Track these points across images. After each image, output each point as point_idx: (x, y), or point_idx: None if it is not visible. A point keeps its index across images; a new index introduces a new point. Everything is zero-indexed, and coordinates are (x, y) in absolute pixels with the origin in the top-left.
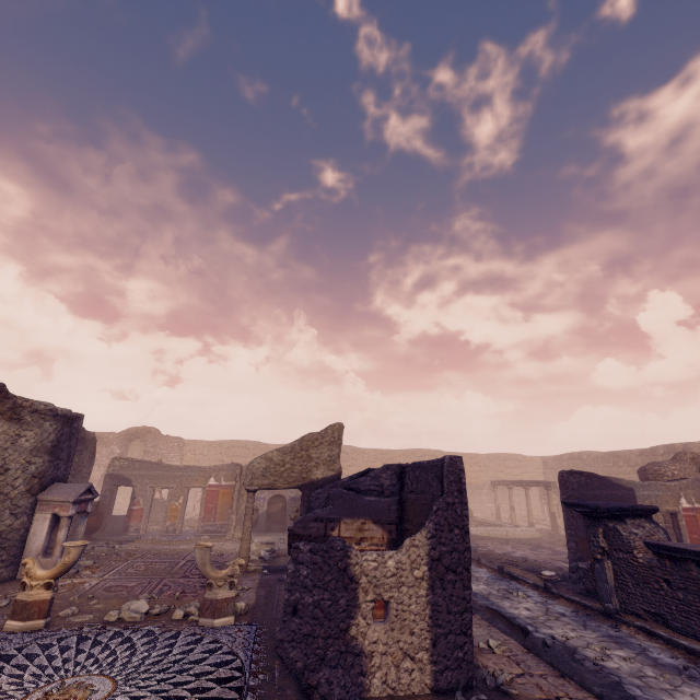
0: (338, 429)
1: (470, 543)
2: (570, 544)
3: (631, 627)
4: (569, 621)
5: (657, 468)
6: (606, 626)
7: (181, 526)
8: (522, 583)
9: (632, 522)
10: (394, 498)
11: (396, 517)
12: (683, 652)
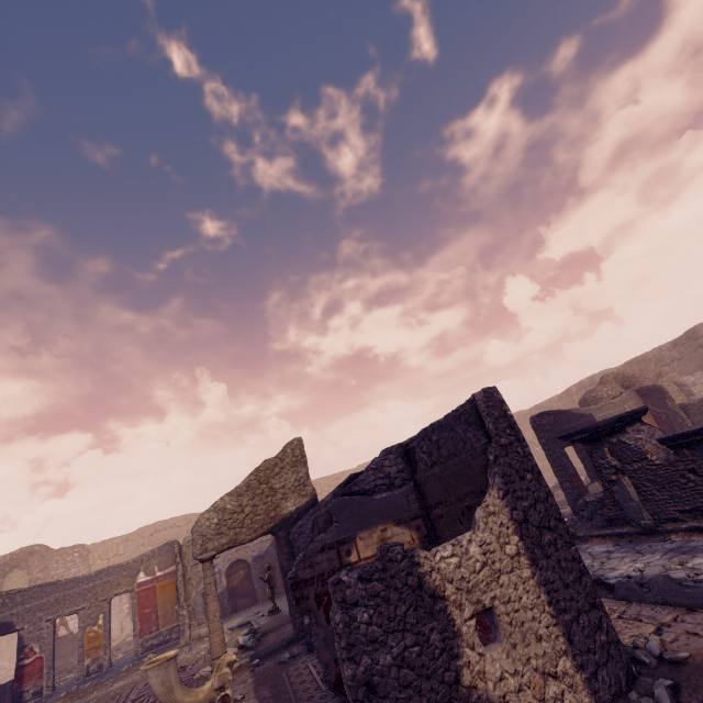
0: (298, 445)
1: None
2: (564, 485)
3: (679, 533)
4: (621, 555)
5: (595, 394)
6: (656, 543)
7: (108, 658)
8: None
9: (632, 429)
10: (408, 485)
11: (419, 508)
12: None
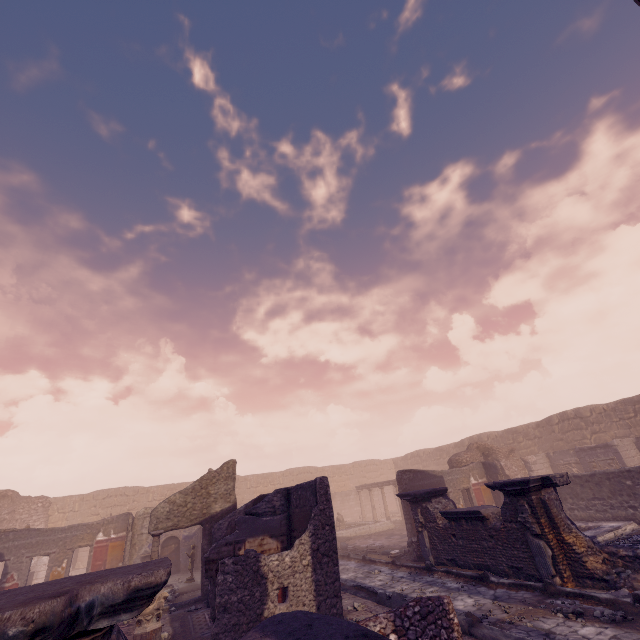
0: (232, 465)
1: (342, 543)
2: (408, 526)
3: (439, 572)
4: (405, 580)
5: (458, 458)
6: (426, 576)
7: None
8: (378, 564)
9: (435, 500)
10: (284, 514)
11: (286, 529)
12: (463, 578)
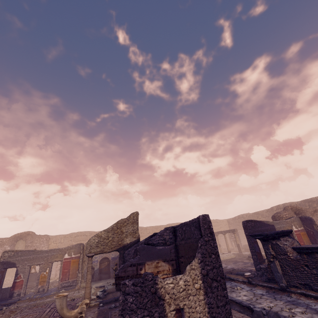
0: (136, 215)
1: None
2: (253, 256)
3: (296, 294)
4: (267, 297)
5: (279, 214)
6: (284, 296)
7: (47, 287)
8: (236, 282)
9: (283, 239)
10: (172, 245)
11: (174, 256)
12: None
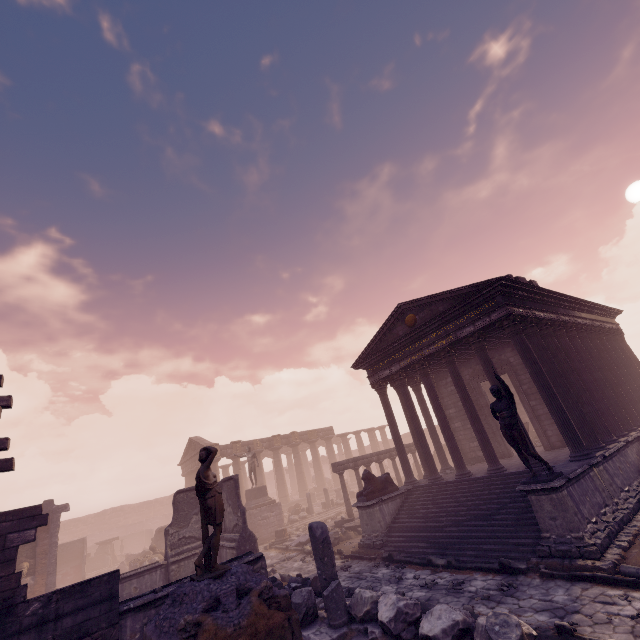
0: None
1: None
2: None
3: None
4: None
5: None
6: None
7: None
8: None
9: None
10: None
11: None
12: None
